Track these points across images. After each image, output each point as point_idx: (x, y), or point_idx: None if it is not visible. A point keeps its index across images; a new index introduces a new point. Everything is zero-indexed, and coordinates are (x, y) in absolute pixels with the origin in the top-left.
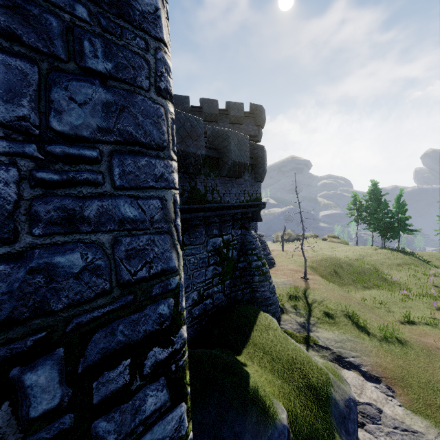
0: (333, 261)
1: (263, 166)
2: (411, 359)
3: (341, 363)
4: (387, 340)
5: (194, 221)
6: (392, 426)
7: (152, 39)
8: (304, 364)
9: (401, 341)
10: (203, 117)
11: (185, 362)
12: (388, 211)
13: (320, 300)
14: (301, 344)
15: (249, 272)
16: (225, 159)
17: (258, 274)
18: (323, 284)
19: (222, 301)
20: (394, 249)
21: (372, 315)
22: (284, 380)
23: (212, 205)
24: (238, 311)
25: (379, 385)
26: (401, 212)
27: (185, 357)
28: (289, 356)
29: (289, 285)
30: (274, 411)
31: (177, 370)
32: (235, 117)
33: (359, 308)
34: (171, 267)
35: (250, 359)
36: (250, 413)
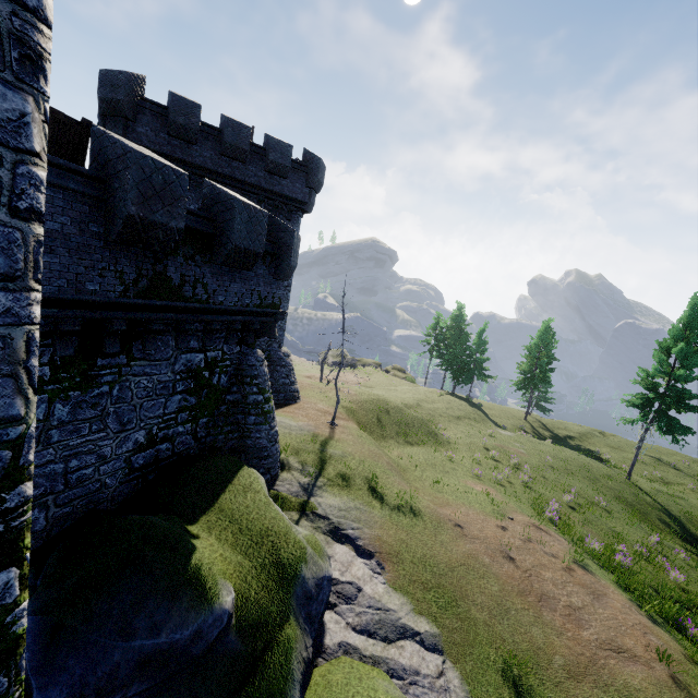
0: (380, 404)
1: (289, 259)
2: (416, 532)
3: (336, 536)
4: (400, 510)
5: (155, 324)
6: (366, 606)
7: (11, 151)
8: (279, 537)
9: (415, 511)
10: (222, 148)
11: (26, 523)
12: (467, 347)
13: (340, 456)
14: (294, 512)
15: (243, 409)
16: (223, 240)
17: (255, 413)
18: (354, 434)
19: (190, 447)
20: (462, 398)
21: (398, 479)
22: (246, 556)
23: (190, 305)
24: (211, 464)
25: (370, 561)
26: (480, 351)
27: (27, 517)
28: (264, 526)
29: (306, 432)
30: (216, 593)
31: (7, 531)
32: (276, 164)
33: (386, 469)
34: (12, 415)
35: (208, 530)
36: (182, 597)
